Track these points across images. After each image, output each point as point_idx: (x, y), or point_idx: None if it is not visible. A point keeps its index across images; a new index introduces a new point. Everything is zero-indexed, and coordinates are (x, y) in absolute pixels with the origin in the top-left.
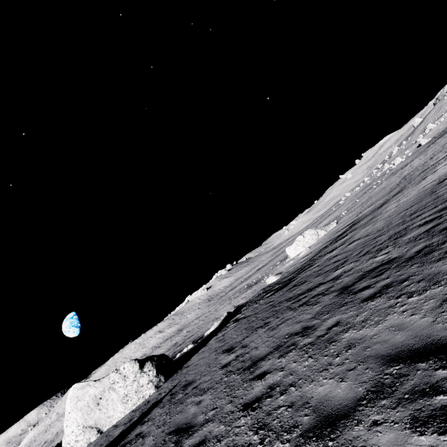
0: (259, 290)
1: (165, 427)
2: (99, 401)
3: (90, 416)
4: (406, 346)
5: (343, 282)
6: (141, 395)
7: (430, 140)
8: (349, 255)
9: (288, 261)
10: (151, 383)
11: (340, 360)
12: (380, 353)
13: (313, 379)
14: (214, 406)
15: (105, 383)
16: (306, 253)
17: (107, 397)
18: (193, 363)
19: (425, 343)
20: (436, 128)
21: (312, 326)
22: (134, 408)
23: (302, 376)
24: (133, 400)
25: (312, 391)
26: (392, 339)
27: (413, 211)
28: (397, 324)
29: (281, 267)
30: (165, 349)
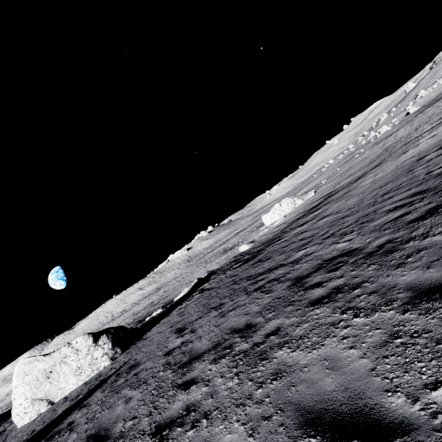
0: (232, 257)
1: (91, 424)
2: (49, 374)
3: (39, 389)
4: (332, 402)
5: (301, 269)
6: (95, 367)
7: (419, 109)
8: (315, 234)
9: (263, 229)
10: (106, 355)
11: (261, 394)
12: (303, 402)
13: (227, 416)
14: (135, 414)
15: (55, 357)
16: (281, 222)
17: (58, 370)
18: (150, 336)
19: (354, 409)
20: (428, 95)
21: (254, 325)
22: (88, 379)
23: (219, 404)
24: (87, 372)
25: (219, 438)
26: (321, 383)
27: (387, 190)
28: (332, 357)
29: (256, 234)
30: (142, 307)
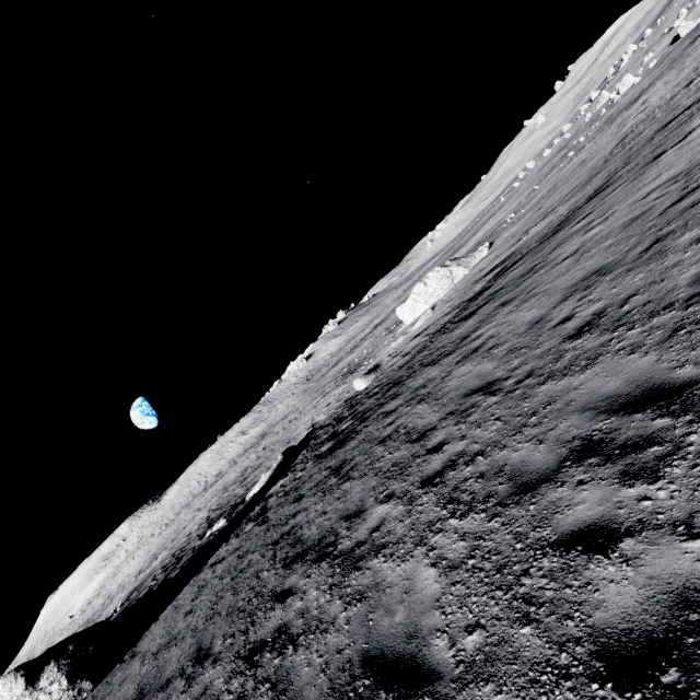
0: (344, 399)
1: None
2: None
3: None
4: None
5: (323, 647)
6: None
7: (699, 23)
8: (429, 431)
9: (400, 332)
10: None
11: None
12: None
13: None
14: None
15: None
16: (424, 324)
17: None
18: (136, 658)
19: None
20: None
21: None
22: None
23: None
24: None
25: None
26: None
27: (593, 311)
28: None
29: (389, 345)
30: (235, 476)
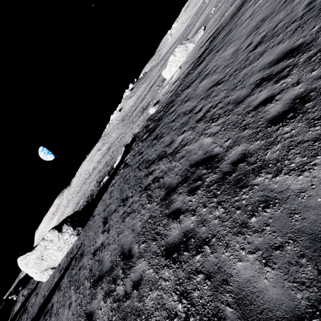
0: (146, 119)
1: (55, 320)
2: (42, 258)
3: (41, 266)
4: None
5: (174, 172)
6: (69, 243)
7: None
8: (194, 108)
9: (165, 84)
10: (72, 235)
11: None
12: None
13: None
14: None
15: (39, 249)
16: (177, 76)
17: (46, 254)
18: (95, 216)
19: None
20: None
21: (132, 257)
22: (69, 250)
23: None
24: (65, 247)
25: None
26: None
27: (261, 37)
28: None
29: (161, 91)
30: (102, 166)
